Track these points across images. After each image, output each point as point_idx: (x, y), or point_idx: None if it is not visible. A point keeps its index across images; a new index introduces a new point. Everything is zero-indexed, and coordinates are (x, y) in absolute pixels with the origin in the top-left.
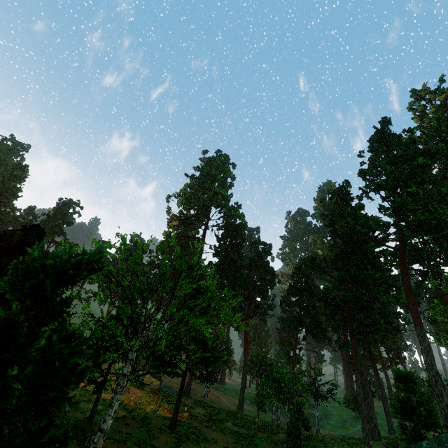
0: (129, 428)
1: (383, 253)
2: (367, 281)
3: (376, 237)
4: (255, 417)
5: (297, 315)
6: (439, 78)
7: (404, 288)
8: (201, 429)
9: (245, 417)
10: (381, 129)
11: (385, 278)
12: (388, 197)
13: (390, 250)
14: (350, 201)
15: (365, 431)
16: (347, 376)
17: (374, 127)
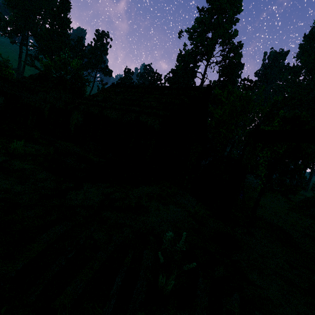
0: None
1: None
2: None
3: None
4: None
5: None
6: None
7: None
8: None
9: None
10: None
11: None
12: None
13: None
14: None
15: None
16: None
17: None
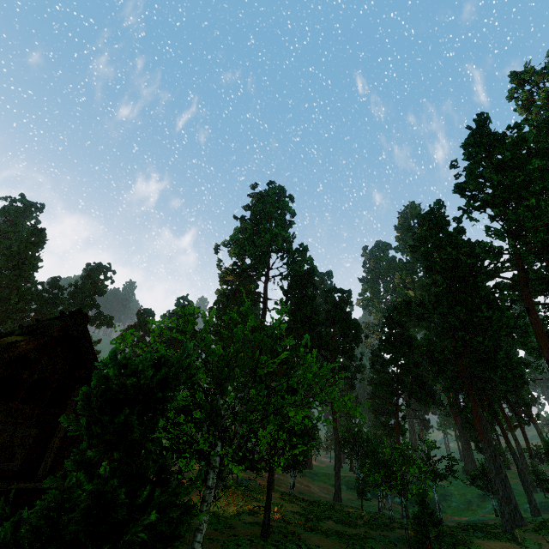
0: (214, 543)
1: (498, 287)
2: (484, 326)
3: (486, 268)
4: (359, 508)
5: (395, 376)
6: (547, 53)
7: (533, 329)
8: (300, 534)
9: (346, 510)
10: (477, 129)
11: (504, 318)
12: (498, 215)
13: (506, 283)
14: (446, 225)
15: (505, 516)
16: (465, 444)
17: (468, 127)
